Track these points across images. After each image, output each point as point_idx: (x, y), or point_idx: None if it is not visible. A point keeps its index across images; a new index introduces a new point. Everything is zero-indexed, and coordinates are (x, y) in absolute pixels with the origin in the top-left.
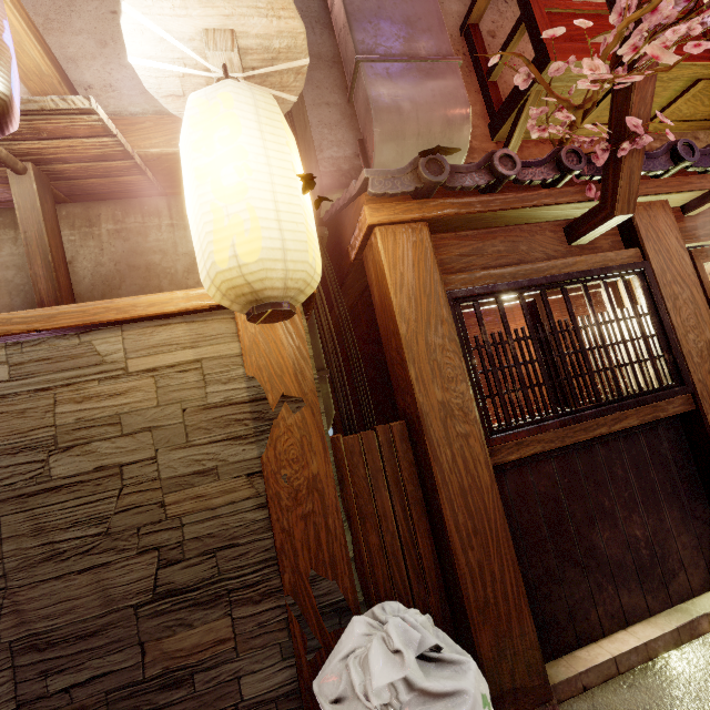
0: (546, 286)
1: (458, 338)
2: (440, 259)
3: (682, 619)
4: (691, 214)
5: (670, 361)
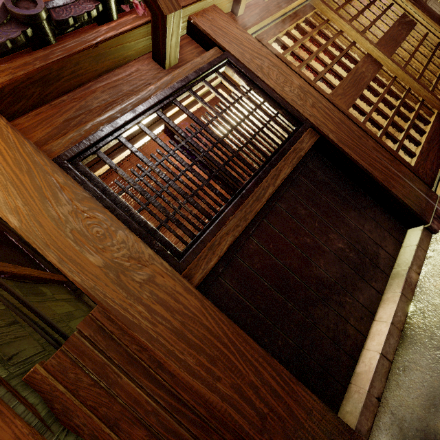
0: (158, 106)
1: (94, 193)
2: (46, 133)
3: (400, 283)
4: (241, 13)
5: (284, 113)
